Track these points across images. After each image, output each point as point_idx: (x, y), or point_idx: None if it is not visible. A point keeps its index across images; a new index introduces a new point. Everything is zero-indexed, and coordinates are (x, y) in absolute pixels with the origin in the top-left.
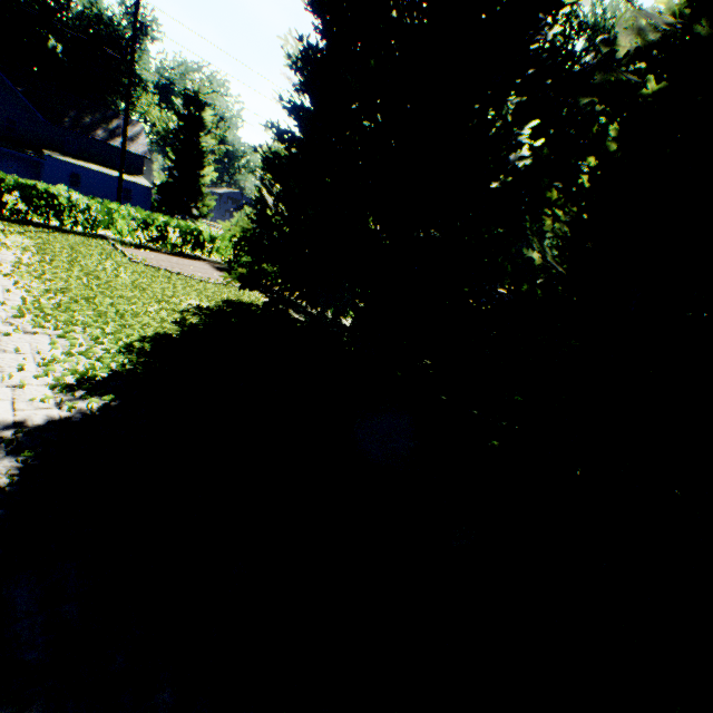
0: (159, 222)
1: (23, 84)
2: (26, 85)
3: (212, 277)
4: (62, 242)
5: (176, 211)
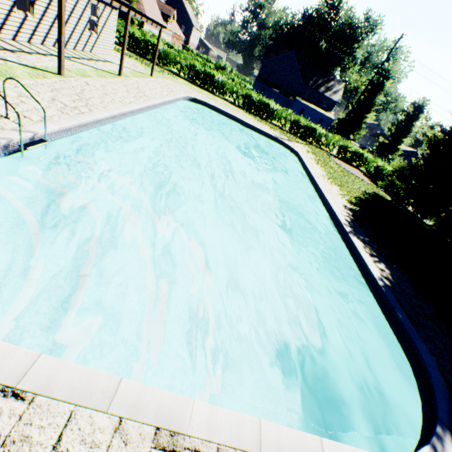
0: (347, 147)
1: (301, 65)
2: (301, 65)
3: (363, 179)
4: (315, 150)
5: (340, 134)
